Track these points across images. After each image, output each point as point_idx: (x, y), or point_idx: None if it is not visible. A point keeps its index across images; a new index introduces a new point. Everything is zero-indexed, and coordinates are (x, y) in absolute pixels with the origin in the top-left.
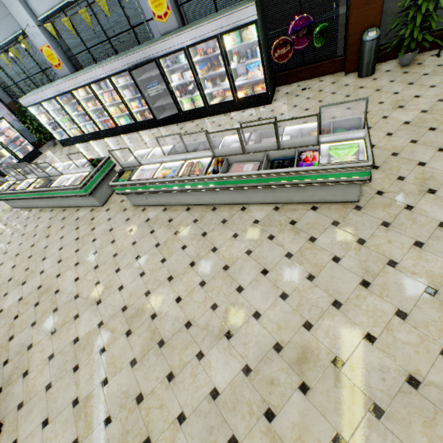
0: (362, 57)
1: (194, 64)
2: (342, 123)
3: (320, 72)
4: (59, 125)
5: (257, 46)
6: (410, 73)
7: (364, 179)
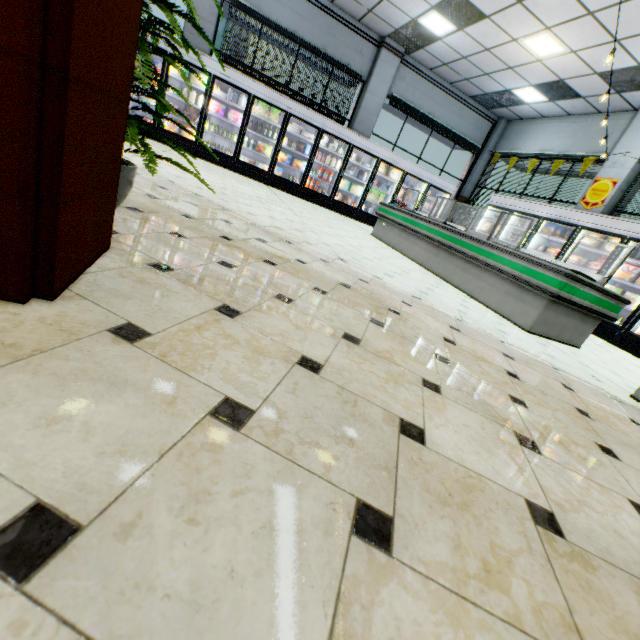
0: None
1: None
2: None
3: None
4: None
5: None
6: None
7: None
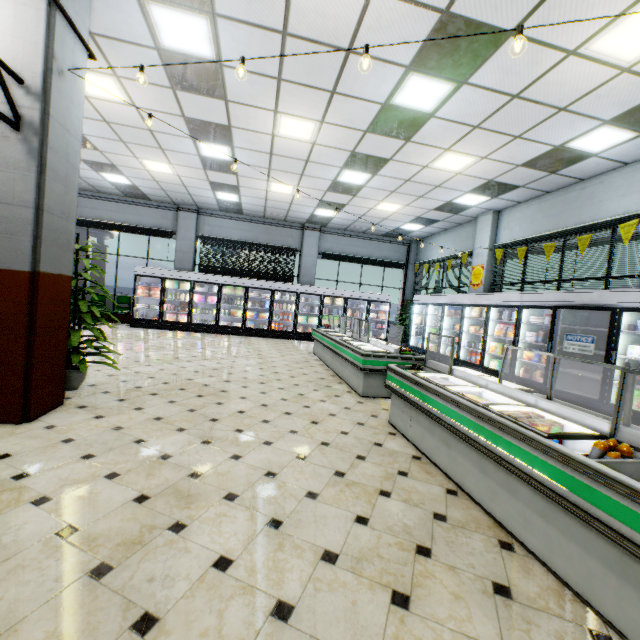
0: None
1: None
2: None
3: None
4: (423, 331)
5: None
6: None
7: None
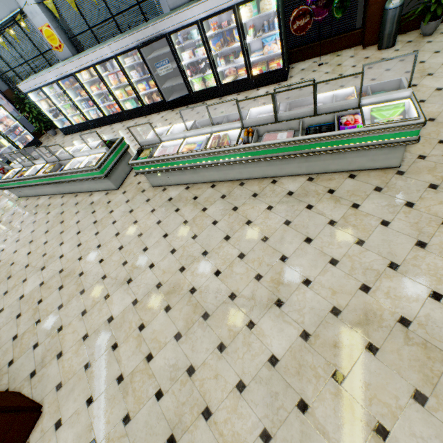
0: (384, 27)
1: (207, 40)
2: (380, 87)
3: (336, 46)
4: (60, 112)
5: (273, 18)
6: (434, 42)
7: (412, 139)
